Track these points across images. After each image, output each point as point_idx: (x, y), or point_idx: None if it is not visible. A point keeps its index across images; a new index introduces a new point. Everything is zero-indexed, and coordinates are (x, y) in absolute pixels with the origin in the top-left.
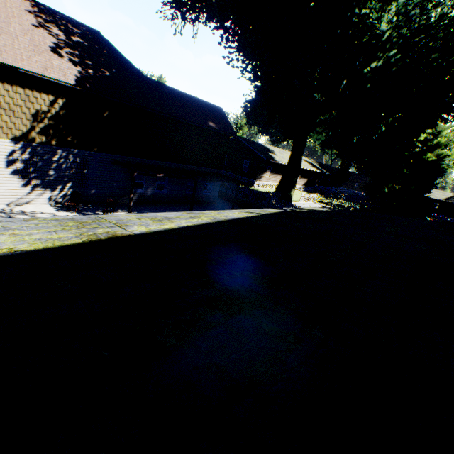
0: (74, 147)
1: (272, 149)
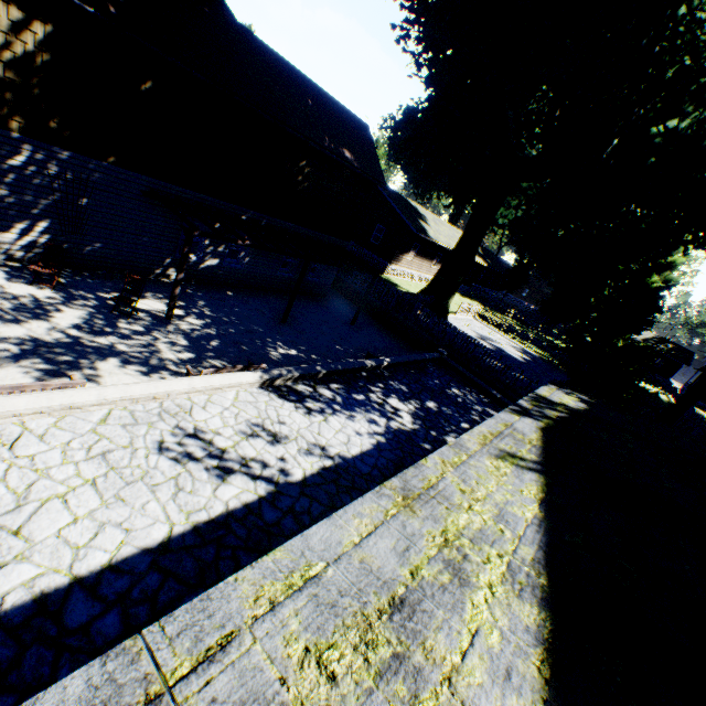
0: (63, 145)
1: (423, 213)
